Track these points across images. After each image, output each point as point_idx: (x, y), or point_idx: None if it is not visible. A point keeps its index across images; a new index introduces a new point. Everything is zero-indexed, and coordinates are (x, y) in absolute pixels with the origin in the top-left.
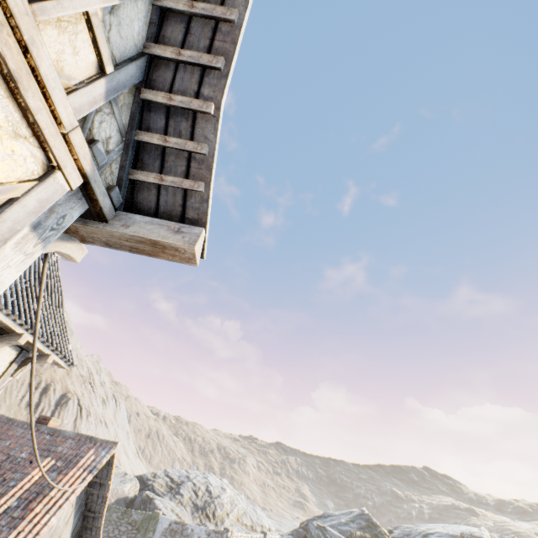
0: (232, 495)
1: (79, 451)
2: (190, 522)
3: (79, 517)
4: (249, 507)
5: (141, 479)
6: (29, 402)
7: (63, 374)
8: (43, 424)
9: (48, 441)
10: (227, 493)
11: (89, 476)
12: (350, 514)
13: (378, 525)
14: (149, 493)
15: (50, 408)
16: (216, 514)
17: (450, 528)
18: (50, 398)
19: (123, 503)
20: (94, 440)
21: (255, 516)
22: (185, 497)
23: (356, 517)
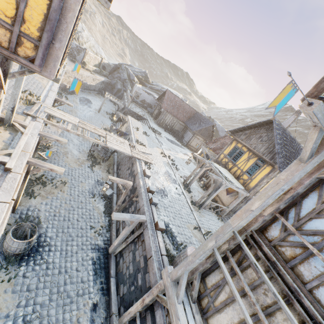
0: (88, 35)
1: None
2: None
3: None
4: (96, 45)
5: None
6: None
7: None
8: None
9: None
10: (85, 33)
11: None
12: (140, 70)
13: (149, 79)
14: None
15: None
16: (79, 40)
17: (172, 90)
18: None
19: None
20: None
21: (98, 50)
22: None
23: (142, 72)
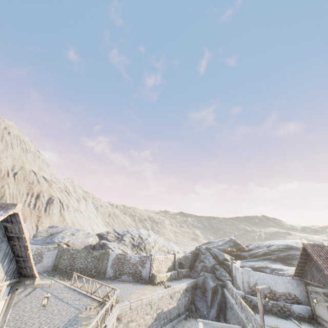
0: (155, 238)
1: None
2: (131, 253)
3: (9, 262)
4: (165, 242)
5: (100, 235)
6: (29, 203)
7: (47, 187)
8: None
9: None
10: (151, 237)
11: None
12: (223, 241)
13: (240, 244)
14: (103, 241)
15: (43, 206)
16: (146, 248)
17: (283, 241)
18: (41, 200)
19: (89, 247)
20: None
21: (169, 246)
22: (126, 241)
23: (227, 241)
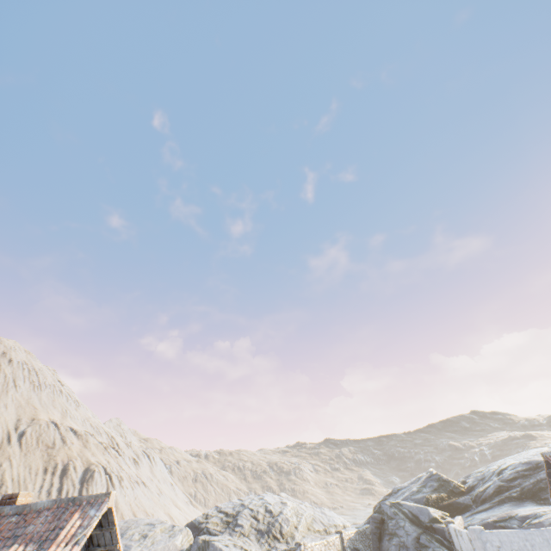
0: (295, 506)
1: (58, 522)
2: (258, 550)
3: None
4: (316, 512)
5: (193, 526)
6: (49, 490)
7: (80, 448)
8: (5, 506)
9: (13, 525)
10: (289, 506)
11: (74, 549)
12: (419, 481)
13: (450, 481)
14: (204, 538)
15: (76, 489)
16: (284, 532)
17: (521, 456)
18: (71, 478)
19: None
20: (78, 501)
21: (326, 518)
22: (245, 526)
23: (426, 481)
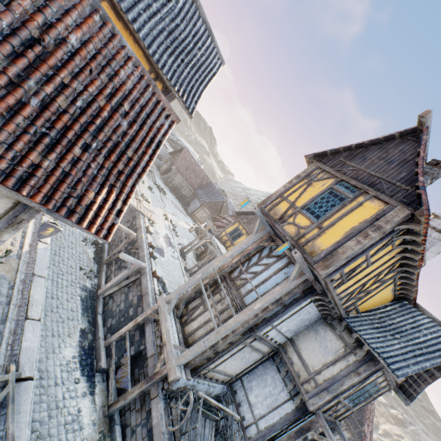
0: None
1: None
2: None
3: None
4: None
5: None
6: None
7: None
8: None
9: None
10: None
11: None
12: None
13: None
14: None
15: None
16: None
17: (189, 147)
18: None
19: None
20: None
21: None
22: None
23: None
